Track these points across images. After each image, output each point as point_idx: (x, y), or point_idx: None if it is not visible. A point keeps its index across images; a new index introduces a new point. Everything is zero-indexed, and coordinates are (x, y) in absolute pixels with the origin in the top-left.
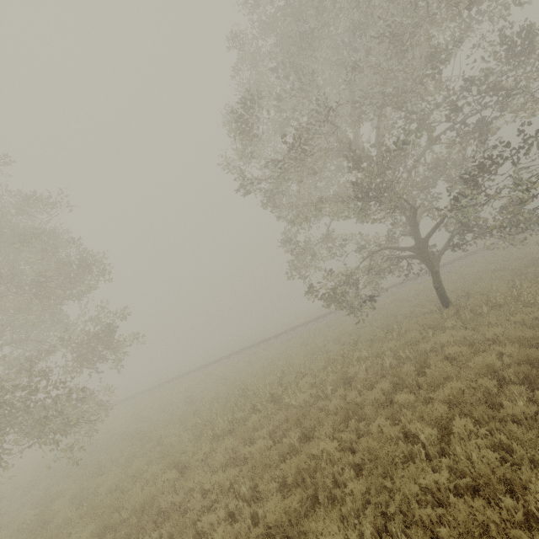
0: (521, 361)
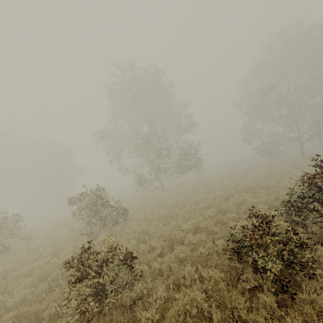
0: None
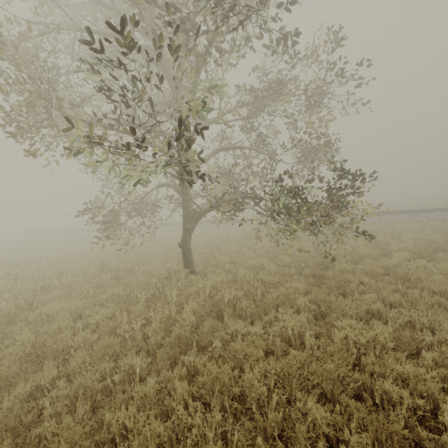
0: None
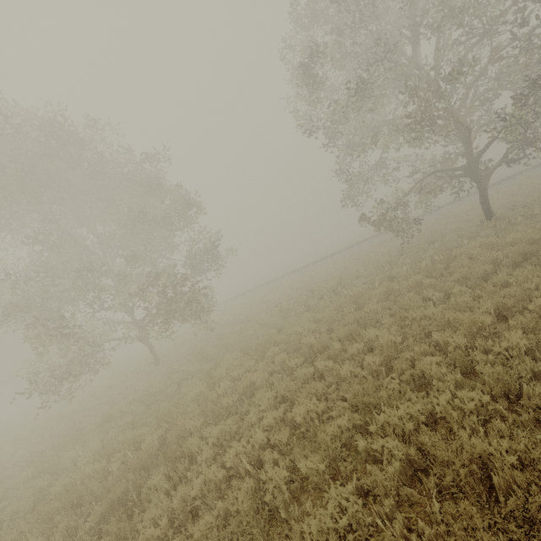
0: (518, 254)
